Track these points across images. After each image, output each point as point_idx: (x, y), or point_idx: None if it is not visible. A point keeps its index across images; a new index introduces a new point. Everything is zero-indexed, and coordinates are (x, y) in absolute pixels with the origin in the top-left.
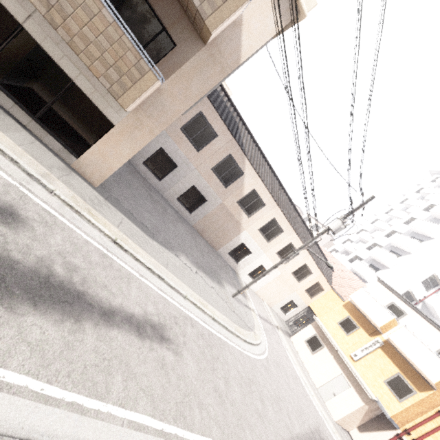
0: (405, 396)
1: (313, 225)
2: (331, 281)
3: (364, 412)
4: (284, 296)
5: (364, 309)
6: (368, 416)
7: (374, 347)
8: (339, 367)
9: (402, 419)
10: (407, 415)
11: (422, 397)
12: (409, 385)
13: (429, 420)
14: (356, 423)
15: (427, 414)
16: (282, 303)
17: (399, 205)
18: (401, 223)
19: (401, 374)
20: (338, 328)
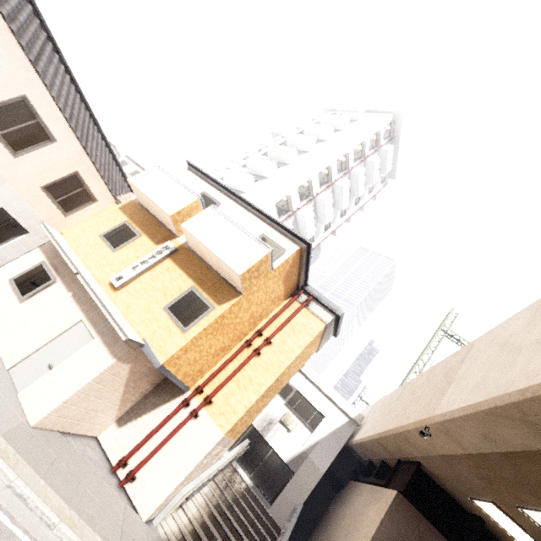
0: (197, 319)
1: (134, 173)
2: (120, 194)
3: (122, 383)
4: None
5: (151, 193)
6: (136, 391)
7: (159, 257)
8: (79, 309)
9: (191, 368)
10: (199, 357)
11: (222, 312)
12: (205, 300)
13: (232, 358)
14: (110, 412)
15: (231, 352)
16: None
17: (241, 161)
18: (239, 167)
19: (196, 287)
20: (100, 243)
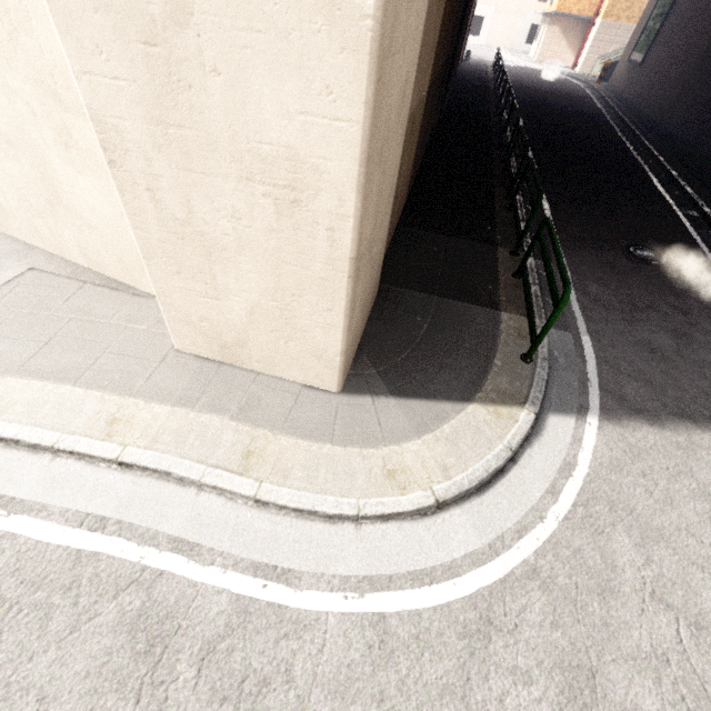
0: None
1: None
2: None
3: (560, 36)
4: (519, 27)
5: None
6: (574, 38)
7: None
8: (544, 26)
9: (580, 7)
10: None
11: None
12: None
13: None
14: (567, 53)
15: None
16: (522, 37)
17: None
18: None
19: None
20: None
